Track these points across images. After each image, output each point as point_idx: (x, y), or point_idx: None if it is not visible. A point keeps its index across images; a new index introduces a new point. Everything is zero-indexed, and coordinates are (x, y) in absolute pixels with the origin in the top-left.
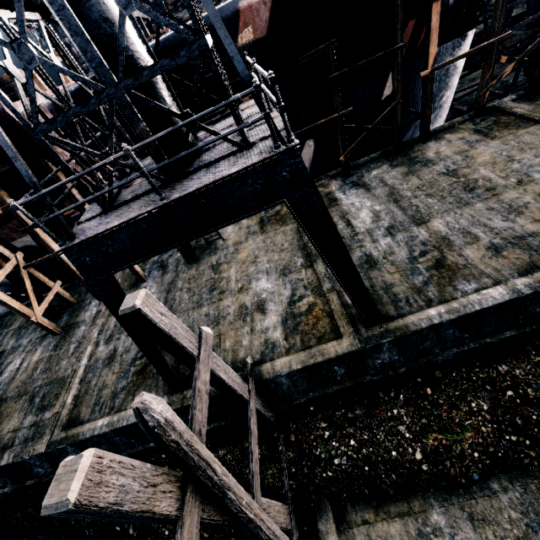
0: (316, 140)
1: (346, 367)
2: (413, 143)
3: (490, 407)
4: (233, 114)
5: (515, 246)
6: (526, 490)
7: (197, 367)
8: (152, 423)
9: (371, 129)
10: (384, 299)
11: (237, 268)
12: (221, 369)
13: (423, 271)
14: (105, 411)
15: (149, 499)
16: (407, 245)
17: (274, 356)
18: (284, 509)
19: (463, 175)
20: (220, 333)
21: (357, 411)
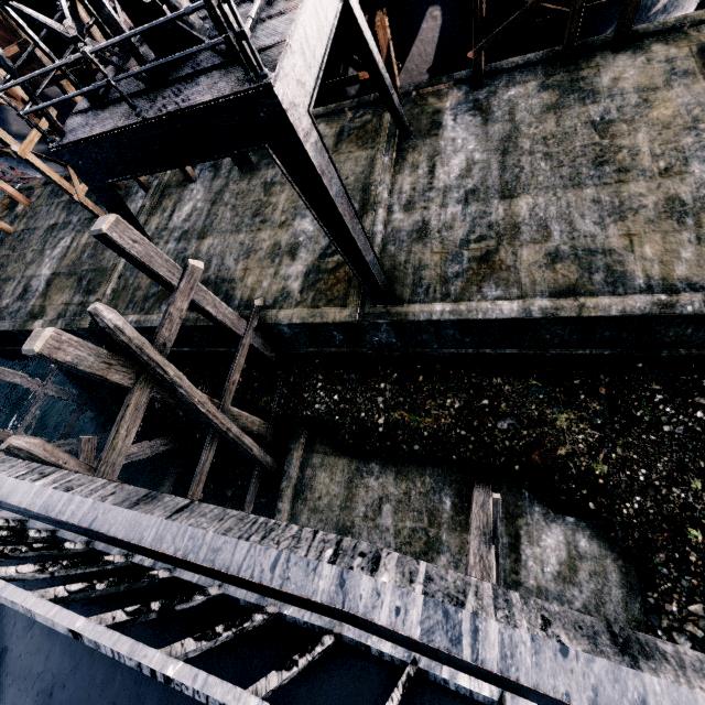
0: (446, 8)
1: (345, 335)
2: (600, 48)
3: (461, 407)
4: (210, 14)
5: (575, 261)
6: (448, 469)
7: (174, 295)
8: (102, 325)
9: (527, 10)
10: (407, 280)
11: (289, 195)
12: (209, 302)
13: (464, 260)
14: (136, 310)
15: (103, 370)
16: (472, 222)
17: (284, 305)
18: (261, 424)
19: (613, 134)
20: (247, 268)
21: (352, 376)
